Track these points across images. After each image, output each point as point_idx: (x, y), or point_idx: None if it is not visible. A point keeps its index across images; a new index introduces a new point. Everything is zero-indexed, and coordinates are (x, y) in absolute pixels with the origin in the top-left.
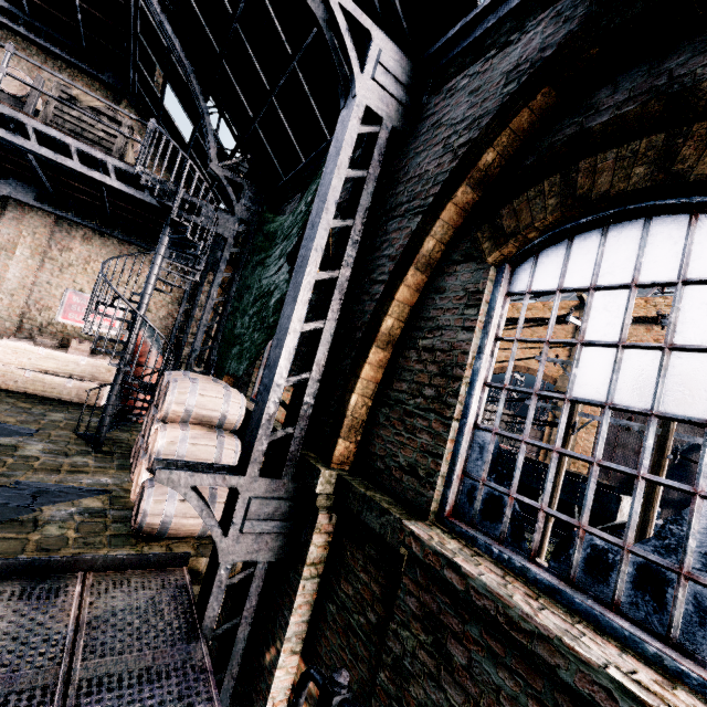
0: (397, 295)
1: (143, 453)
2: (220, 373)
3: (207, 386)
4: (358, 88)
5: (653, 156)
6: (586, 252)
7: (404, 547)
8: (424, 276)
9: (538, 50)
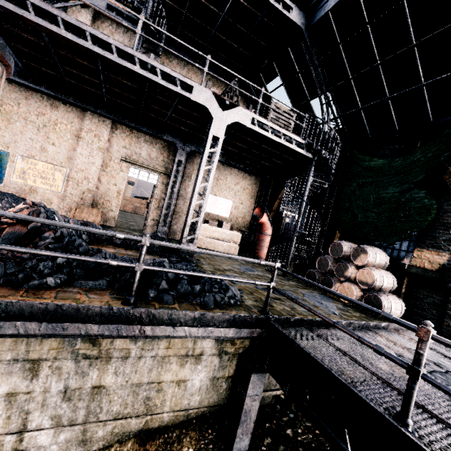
0: None
1: (333, 280)
2: (354, 241)
3: (377, 249)
4: None
5: None
6: None
7: None
8: None
9: None
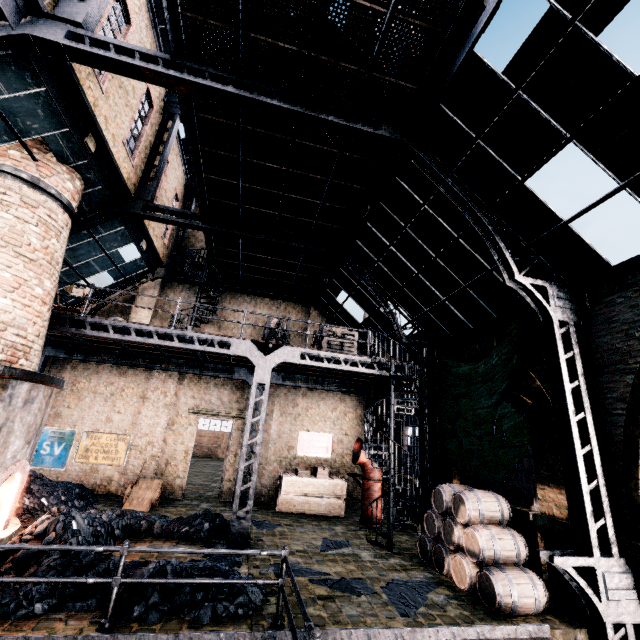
0: None
1: (444, 550)
2: (466, 481)
3: (482, 493)
4: (551, 314)
5: None
6: None
7: None
8: None
9: None
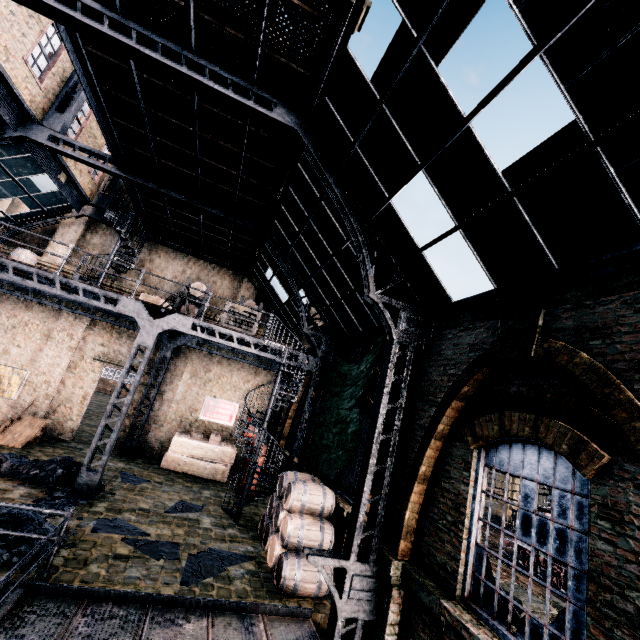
0: (426, 454)
1: (271, 530)
2: (315, 472)
3: (312, 486)
4: (394, 336)
5: (531, 424)
6: (517, 454)
7: (442, 616)
8: (441, 442)
9: (482, 342)
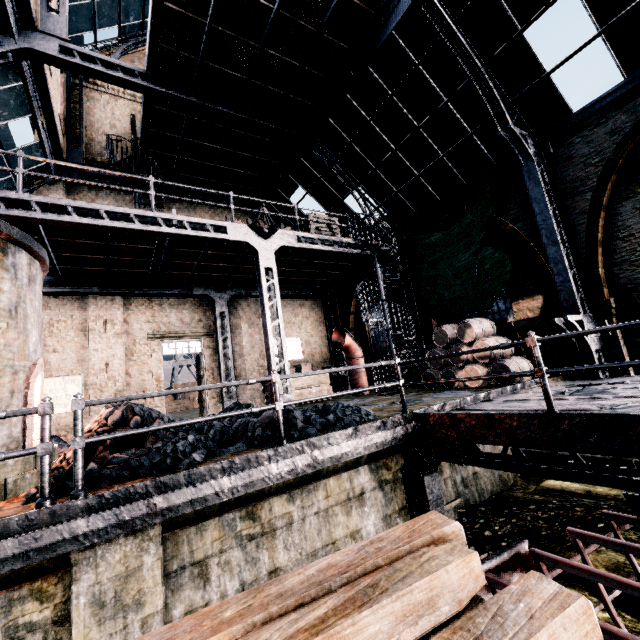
0: (599, 224)
1: (453, 370)
2: (454, 321)
3: (478, 318)
4: (532, 158)
5: None
6: None
7: None
8: (604, 213)
9: (623, 124)
